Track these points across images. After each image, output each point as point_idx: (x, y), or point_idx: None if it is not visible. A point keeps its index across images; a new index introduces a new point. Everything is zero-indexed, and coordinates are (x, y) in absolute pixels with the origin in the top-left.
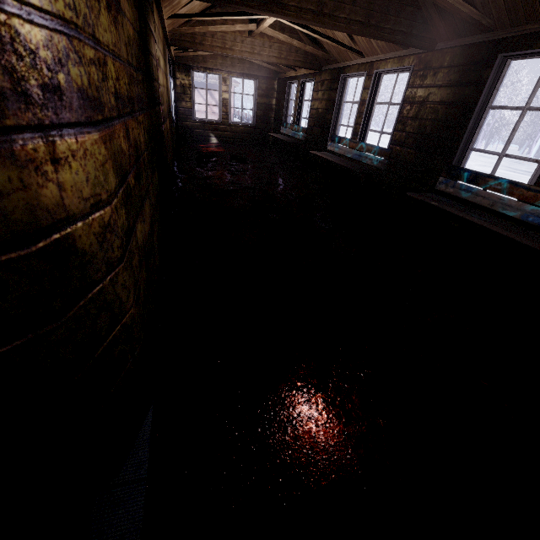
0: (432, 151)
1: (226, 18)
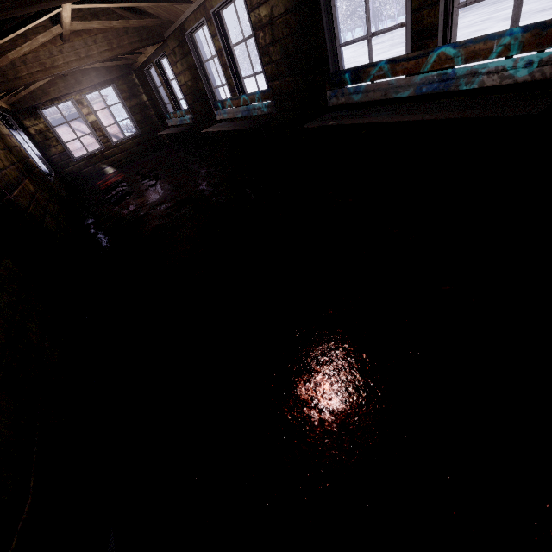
0: (307, 68)
1: (13, 35)
